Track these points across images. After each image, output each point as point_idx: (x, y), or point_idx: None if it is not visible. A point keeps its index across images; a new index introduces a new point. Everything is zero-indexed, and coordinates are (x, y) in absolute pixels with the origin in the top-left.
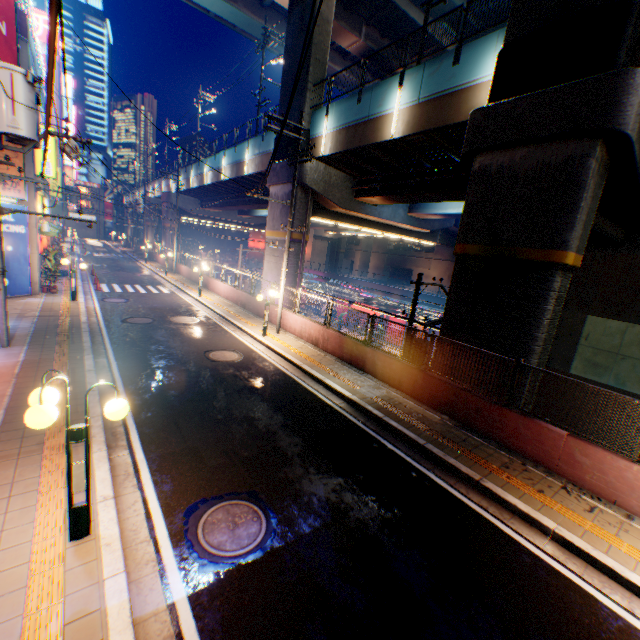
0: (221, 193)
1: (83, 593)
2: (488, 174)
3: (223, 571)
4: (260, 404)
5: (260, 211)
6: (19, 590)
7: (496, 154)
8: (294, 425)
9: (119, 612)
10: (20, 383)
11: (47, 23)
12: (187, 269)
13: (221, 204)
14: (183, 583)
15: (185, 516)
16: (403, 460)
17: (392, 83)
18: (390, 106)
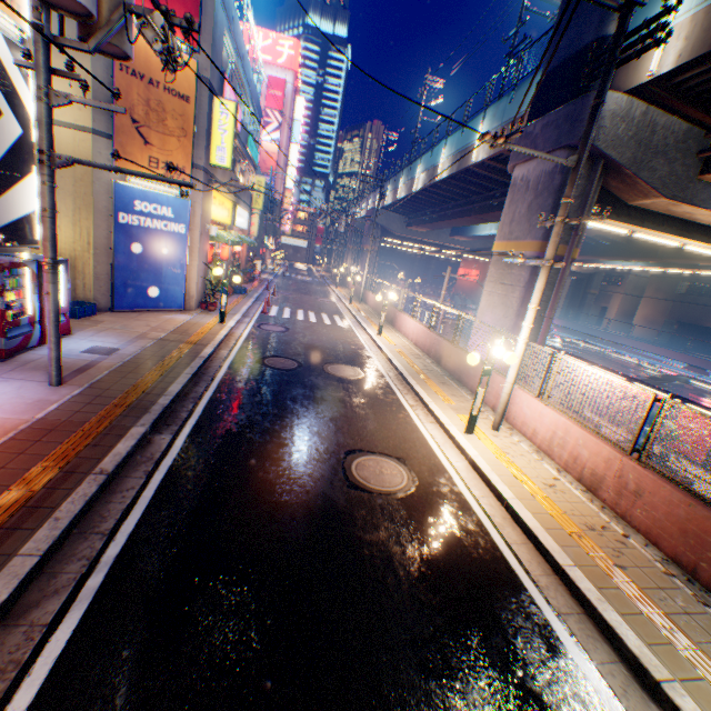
0: (432, 204)
1: None
2: None
3: None
4: None
5: (480, 229)
6: None
7: None
8: None
9: None
10: None
11: (291, 48)
12: (374, 298)
13: (430, 219)
14: None
15: None
16: None
17: None
18: None
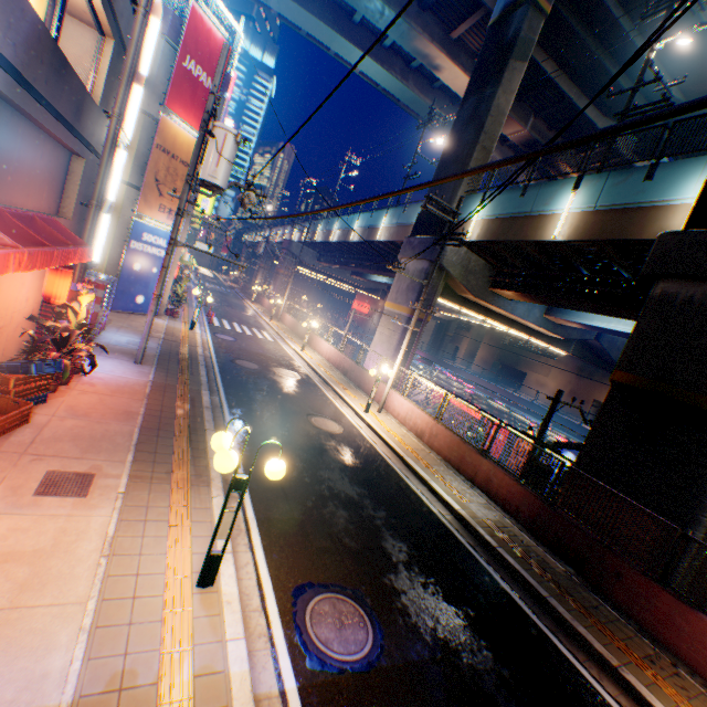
0: (342, 251)
1: (209, 647)
2: (671, 303)
3: (331, 674)
4: (362, 490)
5: (375, 276)
6: (156, 622)
7: (686, 284)
8: (398, 525)
9: (241, 682)
10: (150, 404)
11: None
12: (292, 319)
13: (339, 262)
14: (293, 672)
15: (293, 595)
16: (520, 608)
17: (565, 185)
18: (558, 207)
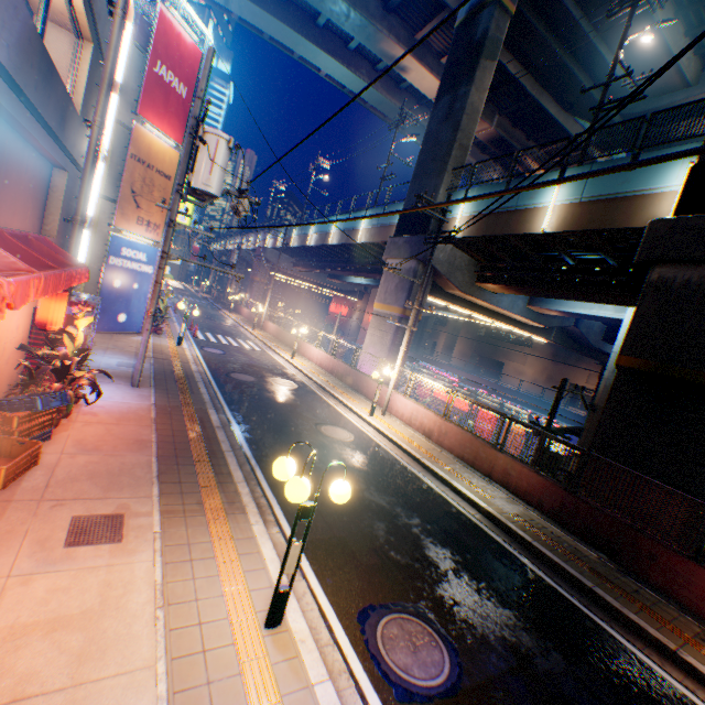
0: (319, 255)
1: (297, 696)
2: (670, 287)
3: (421, 704)
4: (391, 498)
5: (353, 278)
6: (234, 676)
7: (682, 268)
8: (434, 531)
9: None
10: (160, 429)
11: None
12: (275, 327)
13: (316, 266)
14: None
15: (359, 622)
16: (570, 602)
17: (549, 178)
18: (544, 200)
